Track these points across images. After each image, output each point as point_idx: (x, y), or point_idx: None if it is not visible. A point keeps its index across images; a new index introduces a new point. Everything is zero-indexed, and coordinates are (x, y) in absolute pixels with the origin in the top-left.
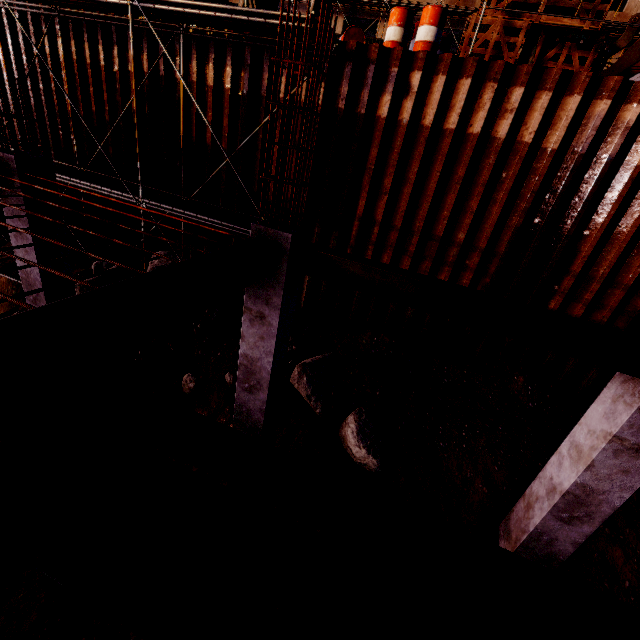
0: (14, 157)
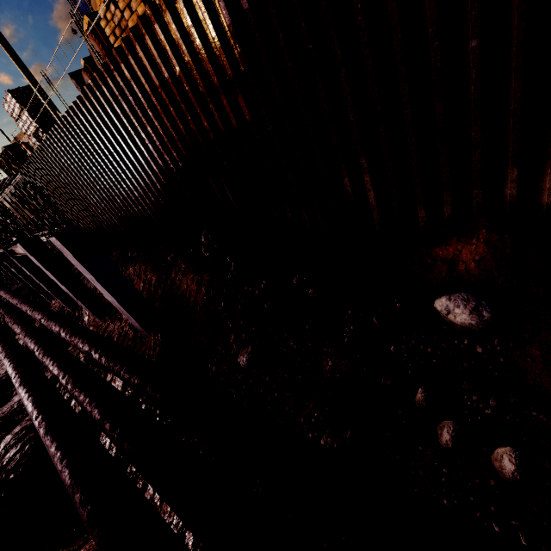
0: None
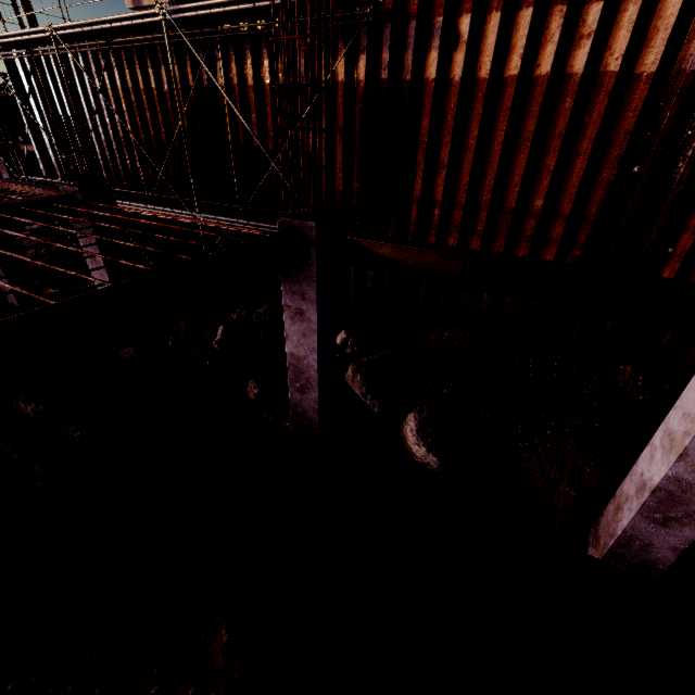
0: (79, 189)
